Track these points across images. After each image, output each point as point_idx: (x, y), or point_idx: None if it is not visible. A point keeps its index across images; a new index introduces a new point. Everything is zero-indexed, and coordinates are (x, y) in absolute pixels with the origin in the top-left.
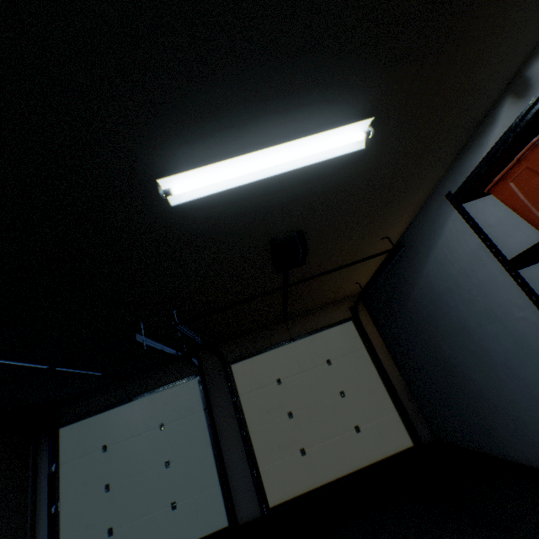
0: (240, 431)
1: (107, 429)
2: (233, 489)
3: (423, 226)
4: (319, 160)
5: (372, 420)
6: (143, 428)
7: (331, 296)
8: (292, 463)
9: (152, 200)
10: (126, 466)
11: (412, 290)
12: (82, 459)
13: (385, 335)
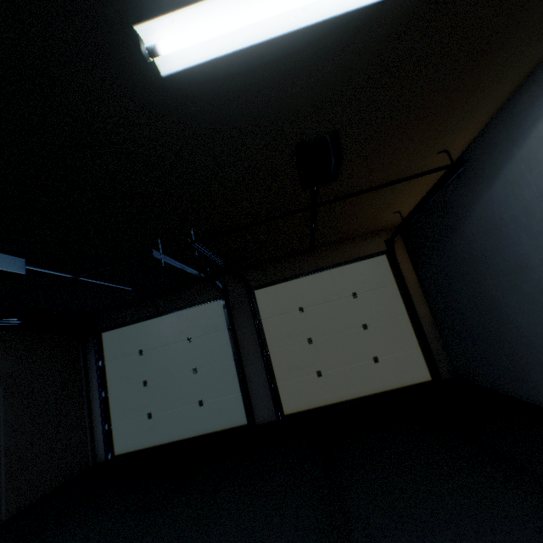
0: (260, 351)
1: (142, 337)
2: (252, 397)
3: (498, 135)
4: (369, 1)
5: (392, 353)
6: (173, 339)
7: (365, 226)
8: (308, 382)
9: (138, 70)
10: (160, 369)
11: (464, 221)
12: (123, 359)
13: (420, 272)
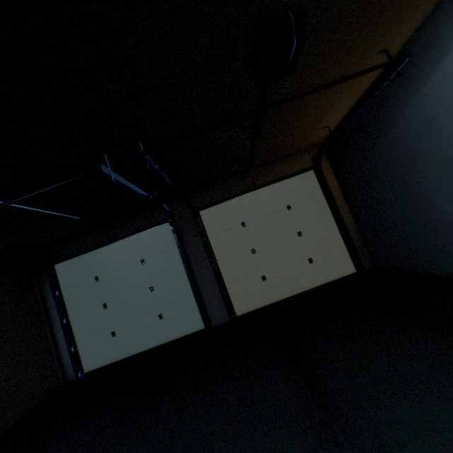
0: (210, 264)
1: (96, 264)
2: (207, 305)
3: (440, 25)
4: None
5: (324, 254)
6: (127, 263)
7: (297, 143)
8: (255, 286)
9: None
10: (118, 291)
11: (393, 125)
12: (80, 287)
13: (344, 182)
